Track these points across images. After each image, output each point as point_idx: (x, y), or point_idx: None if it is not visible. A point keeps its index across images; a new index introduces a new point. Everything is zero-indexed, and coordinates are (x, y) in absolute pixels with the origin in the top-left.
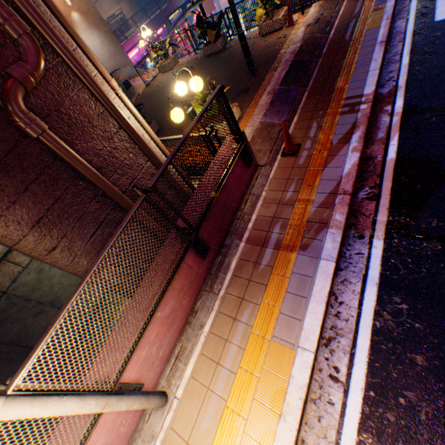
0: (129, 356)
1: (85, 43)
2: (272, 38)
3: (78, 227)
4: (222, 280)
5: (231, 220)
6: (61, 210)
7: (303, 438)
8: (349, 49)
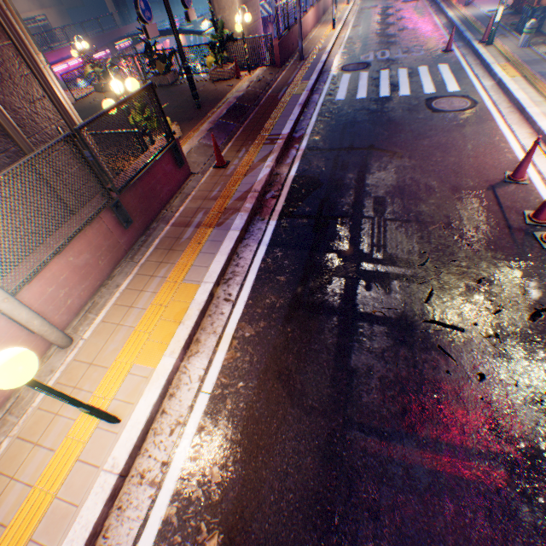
0: (36, 273)
1: None
2: (222, 85)
3: None
4: (145, 253)
5: (159, 209)
6: None
7: (198, 338)
8: (279, 105)
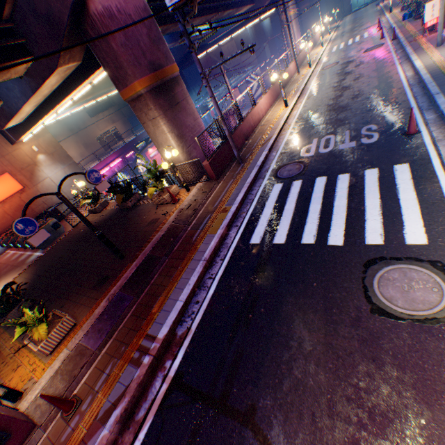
0: None
1: (48, 175)
2: (161, 210)
3: None
4: None
5: None
6: None
7: None
8: (187, 255)
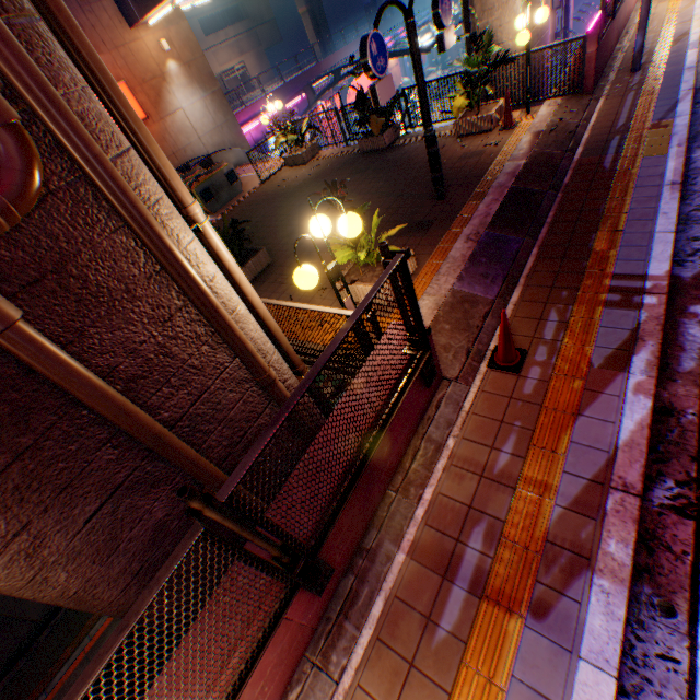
0: None
1: (180, 105)
2: (474, 143)
3: (61, 503)
4: (351, 644)
5: (382, 491)
6: (26, 473)
7: None
8: (612, 185)
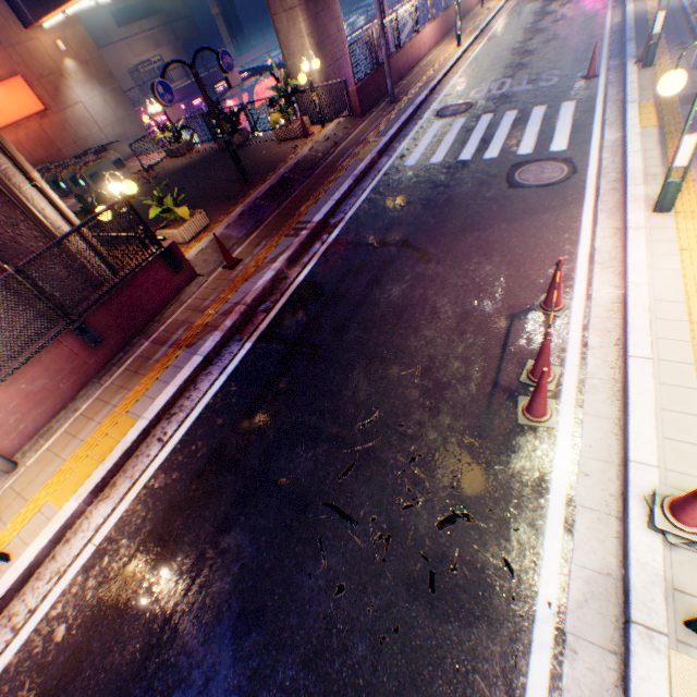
0: None
1: (80, 99)
2: (287, 146)
3: None
4: (114, 373)
5: (147, 321)
6: None
7: (117, 480)
8: (332, 176)
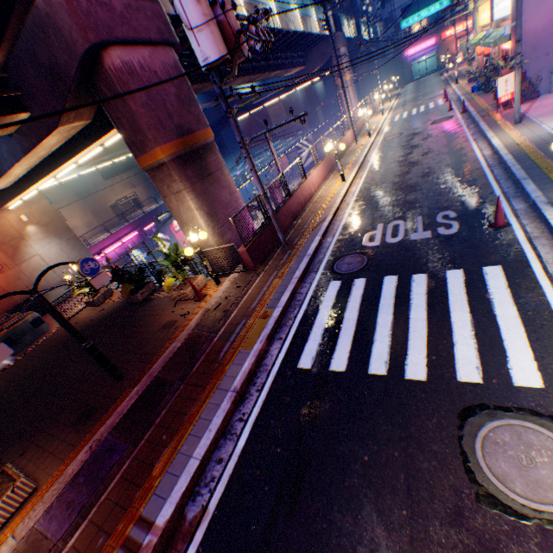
0: None
1: (37, 252)
2: (180, 308)
3: None
4: None
5: None
6: None
7: None
8: (210, 381)
